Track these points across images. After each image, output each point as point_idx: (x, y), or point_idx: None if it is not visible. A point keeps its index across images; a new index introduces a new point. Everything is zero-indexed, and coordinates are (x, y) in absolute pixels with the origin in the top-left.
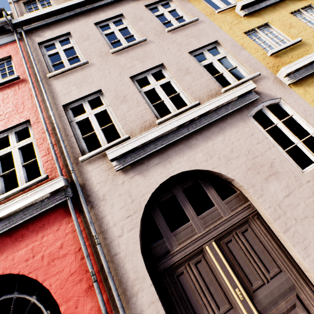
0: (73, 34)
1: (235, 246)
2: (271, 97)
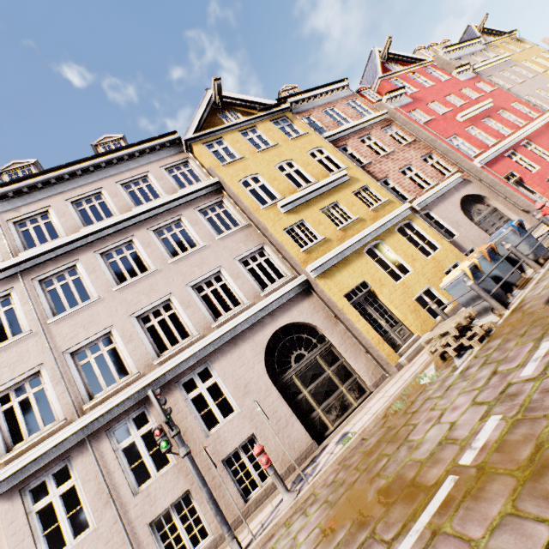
0: (495, 76)
1: None
2: None
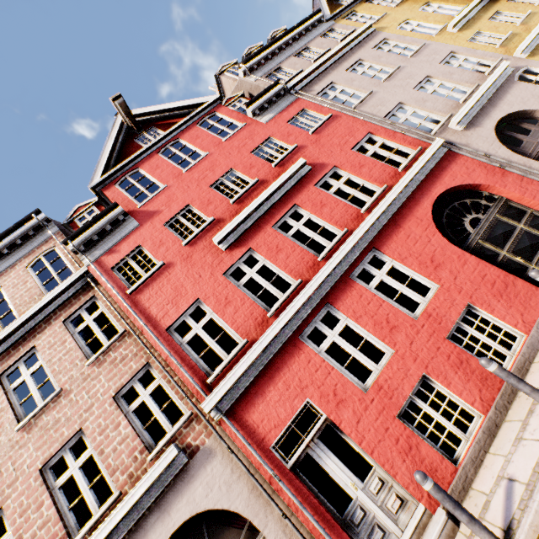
0: (337, 82)
1: None
2: (520, 67)
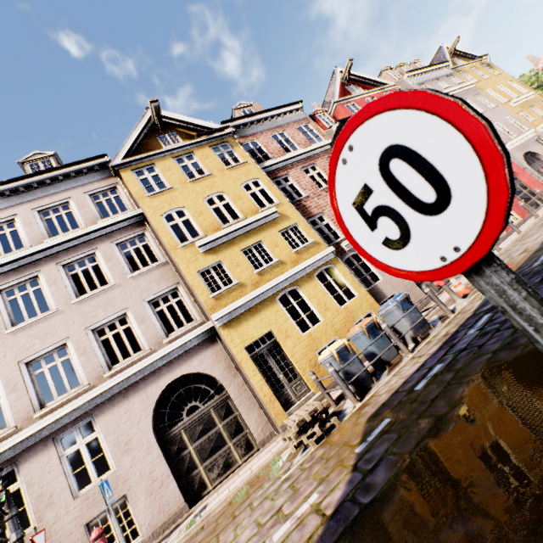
0: None
1: None
2: (537, 135)
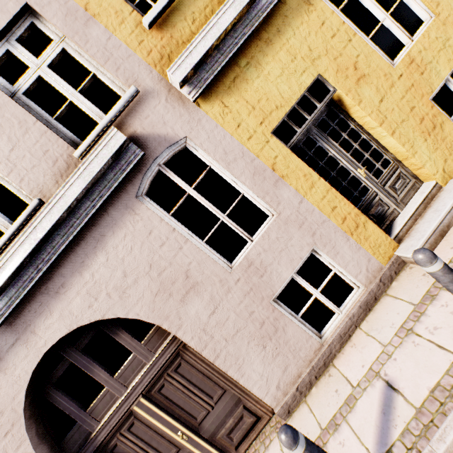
0: None
1: (170, 389)
2: (169, 141)
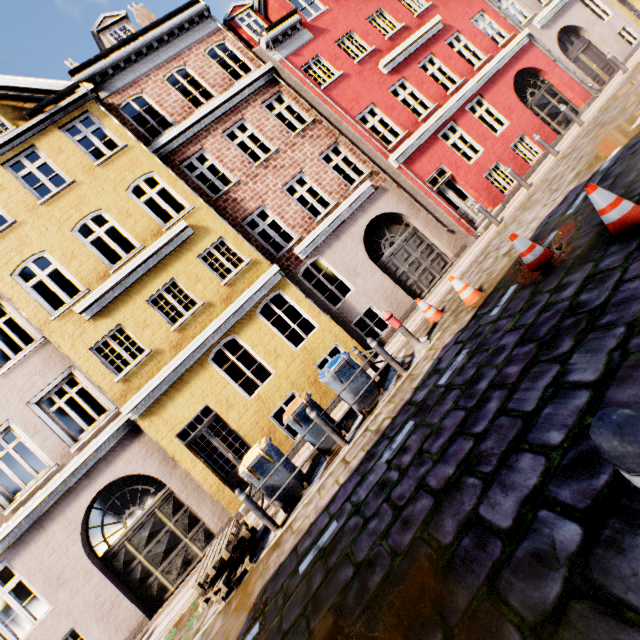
0: None
1: (587, 55)
2: None
